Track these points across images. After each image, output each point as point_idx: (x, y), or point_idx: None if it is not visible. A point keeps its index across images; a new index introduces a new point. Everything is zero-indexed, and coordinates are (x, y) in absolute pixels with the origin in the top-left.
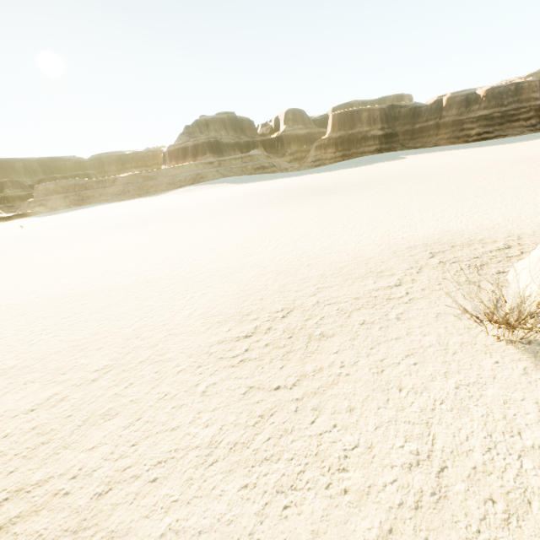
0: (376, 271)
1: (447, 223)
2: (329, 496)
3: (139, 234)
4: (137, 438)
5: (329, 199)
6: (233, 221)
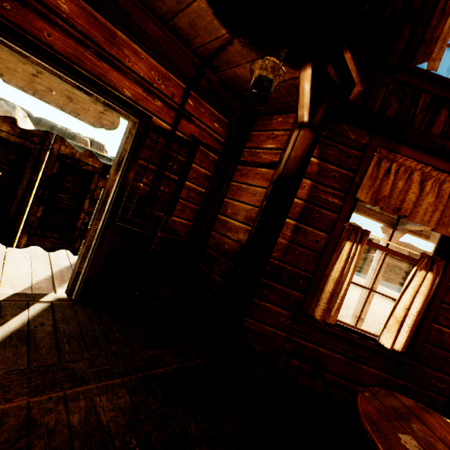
0: None
1: None
2: None
3: None
4: None
5: None
6: None
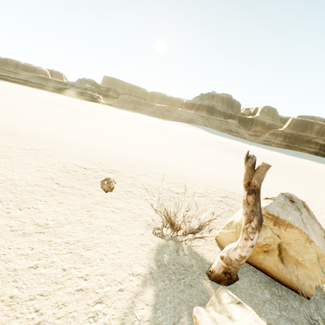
0: (182, 185)
1: (271, 194)
2: (3, 210)
3: (130, 127)
4: (2, 166)
5: (236, 156)
6: (172, 141)
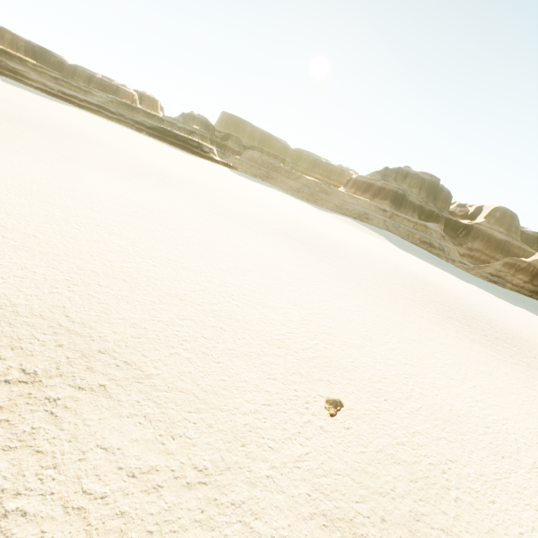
0: None
1: None
2: None
3: (292, 255)
4: None
5: (501, 362)
6: (379, 309)
